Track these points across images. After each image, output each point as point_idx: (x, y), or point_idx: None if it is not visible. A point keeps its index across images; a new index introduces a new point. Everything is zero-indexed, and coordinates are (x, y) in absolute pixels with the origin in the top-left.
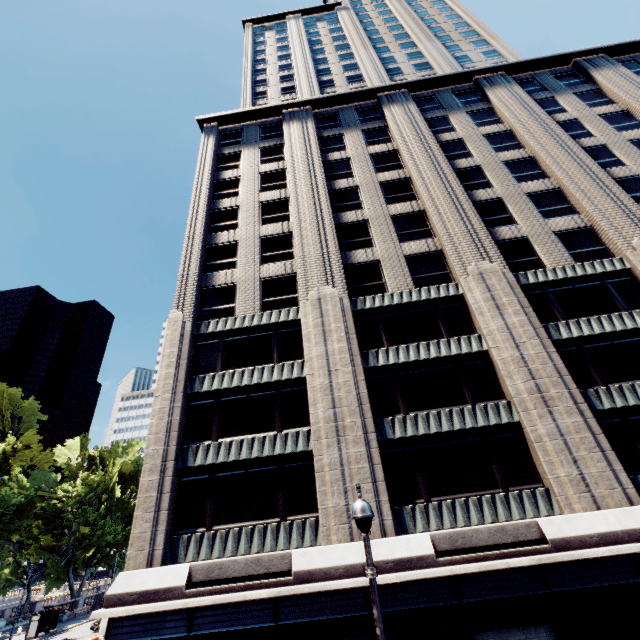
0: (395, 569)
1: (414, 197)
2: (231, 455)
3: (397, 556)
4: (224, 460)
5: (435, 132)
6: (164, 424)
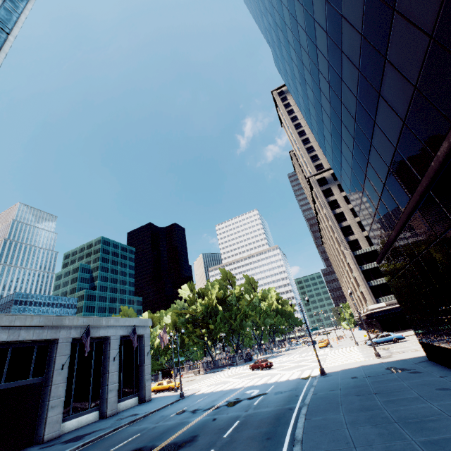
0: None
1: None
2: (381, 282)
3: None
4: (379, 283)
5: None
6: (360, 278)
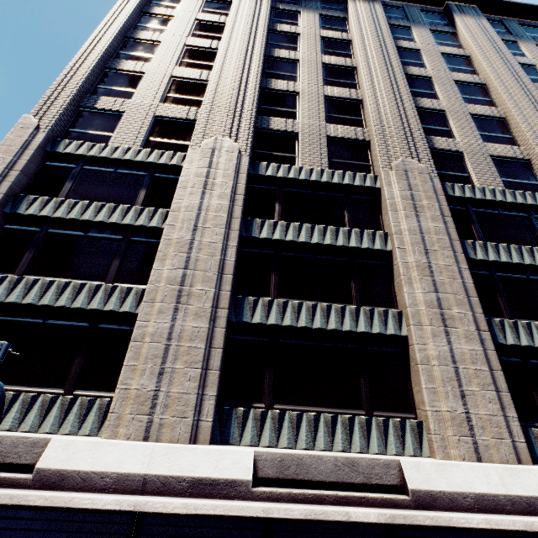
0: (189, 492)
1: (355, 87)
2: (29, 296)
3: (198, 474)
4: (16, 300)
5: (394, 38)
6: None
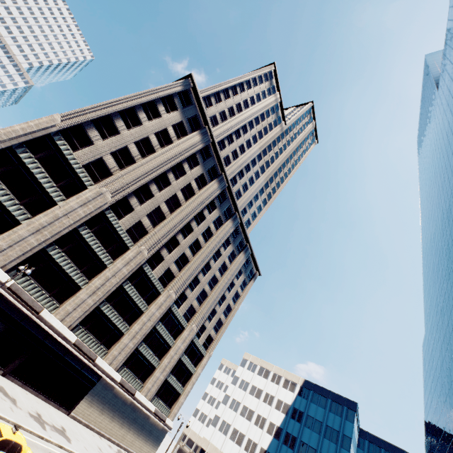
0: None
1: (172, 211)
2: None
3: None
4: None
5: (208, 206)
6: None
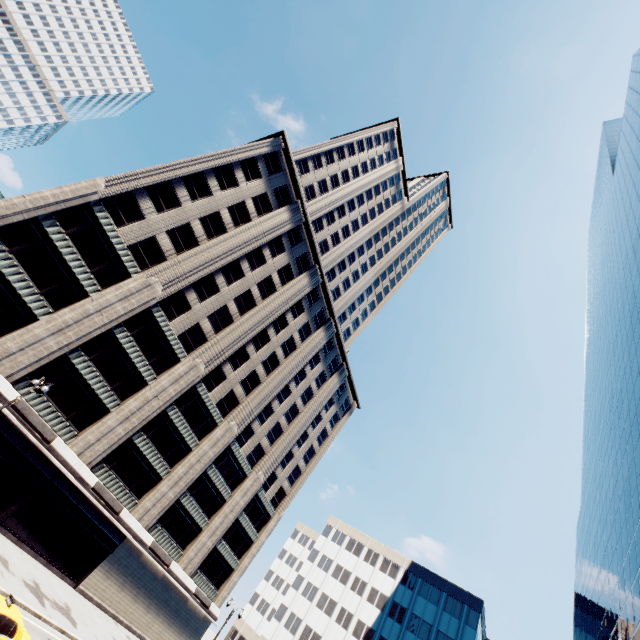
0: None
1: (243, 313)
2: (7, 270)
3: (0, 389)
4: None
5: (293, 308)
6: (5, 213)
